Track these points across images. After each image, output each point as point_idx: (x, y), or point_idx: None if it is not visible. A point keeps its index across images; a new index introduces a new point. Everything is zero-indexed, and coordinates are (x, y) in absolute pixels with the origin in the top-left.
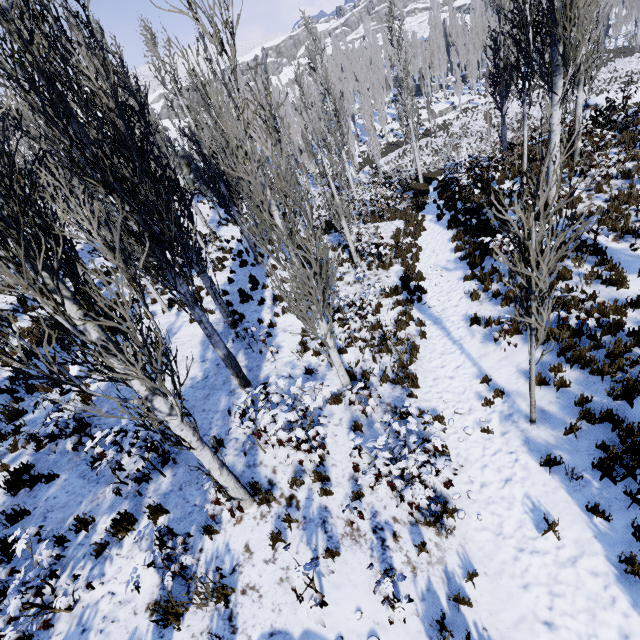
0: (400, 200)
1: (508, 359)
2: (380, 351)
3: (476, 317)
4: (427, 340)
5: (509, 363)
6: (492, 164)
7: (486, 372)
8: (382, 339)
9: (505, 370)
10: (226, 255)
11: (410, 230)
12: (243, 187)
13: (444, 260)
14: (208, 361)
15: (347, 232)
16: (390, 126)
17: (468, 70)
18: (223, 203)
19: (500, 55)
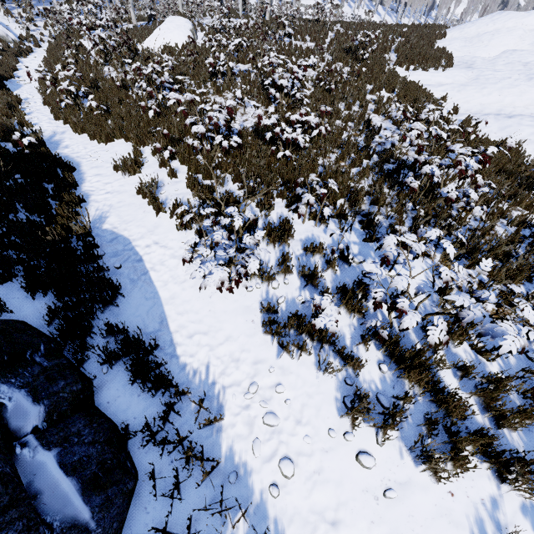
0: None
1: None
2: None
3: None
4: None
5: None
6: None
7: None
8: None
9: None
10: None
11: None
12: None
13: None
14: None
15: None
16: None
17: None
18: None
19: None
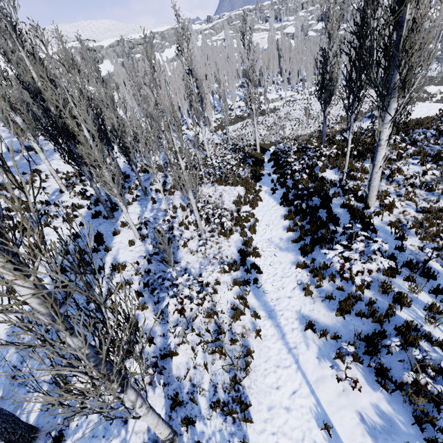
0: (242, 166)
1: (349, 396)
2: (213, 352)
3: (311, 324)
4: (262, 340)
5: (350, 404)
6: (317, 154)
7: (325, 409)
8: (217, 334)
9: (347, 415)
10: (84, 201)
11: (249, 198)
12: (83, 154)
13: (277, 237)
14: (3, 369)
15: (193, 203)
16: (238, 103)
17: (291, 75)
18: (72, 161)
19: (327, 69)
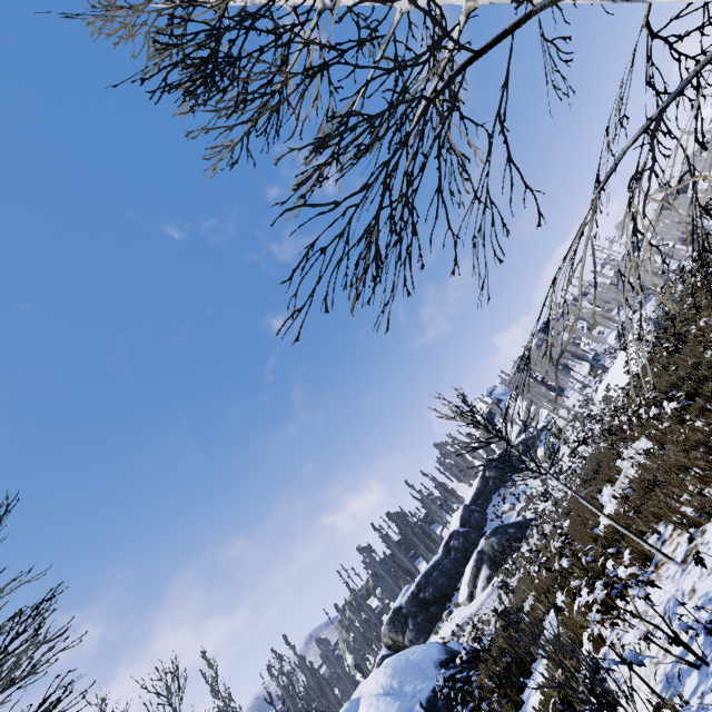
0: None
1: None
2: None
3: None
4: None
5: None
6: None
7: None
8: None
9: None
10: None
11: None
12: None
13: None
14: None
15: None
16: None
17: None
18: None
19: None
